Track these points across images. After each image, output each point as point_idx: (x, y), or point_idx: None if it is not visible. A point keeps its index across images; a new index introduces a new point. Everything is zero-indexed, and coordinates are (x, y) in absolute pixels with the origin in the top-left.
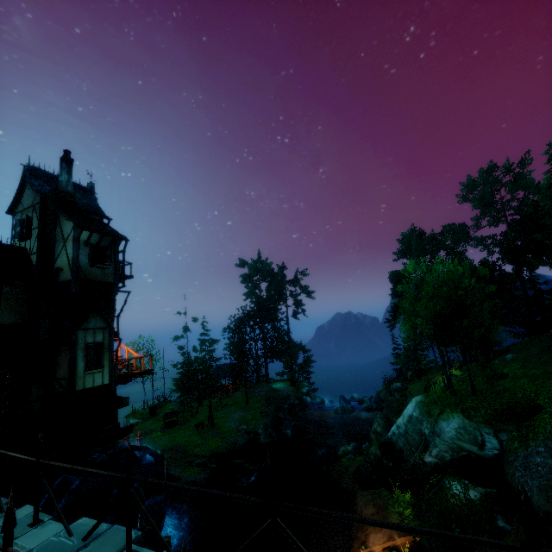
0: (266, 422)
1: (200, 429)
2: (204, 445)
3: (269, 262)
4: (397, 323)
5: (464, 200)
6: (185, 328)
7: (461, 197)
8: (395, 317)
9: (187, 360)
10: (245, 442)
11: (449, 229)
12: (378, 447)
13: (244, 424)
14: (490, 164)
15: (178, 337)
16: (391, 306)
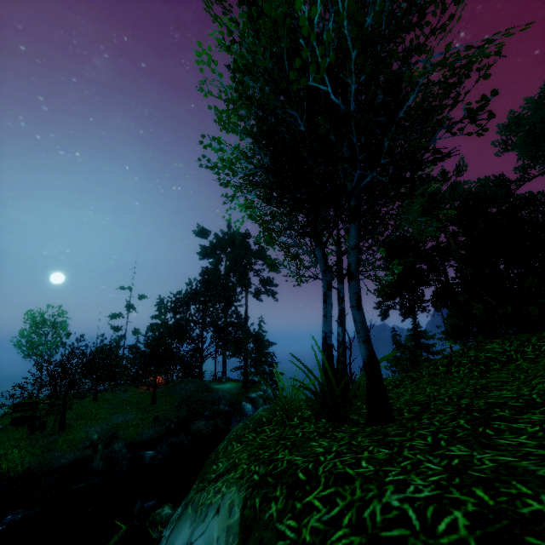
0: (150, 432)
1: (38, 431)
2: (0, 459)
3: (236, 232)
4: (391, 308)
5: (505, 149)
6: (128, 306)
7: (500, 143)
8: (386, 299)
9: (116, 343)
10: (67, 463)
11: (480, 185)
12: (117, 542)
13: (97, 432)
14: (544, 88)
15: (115, 316)
16: (379, 282)
